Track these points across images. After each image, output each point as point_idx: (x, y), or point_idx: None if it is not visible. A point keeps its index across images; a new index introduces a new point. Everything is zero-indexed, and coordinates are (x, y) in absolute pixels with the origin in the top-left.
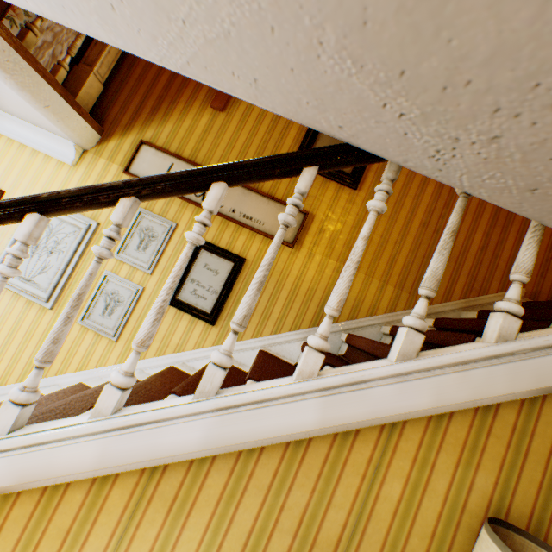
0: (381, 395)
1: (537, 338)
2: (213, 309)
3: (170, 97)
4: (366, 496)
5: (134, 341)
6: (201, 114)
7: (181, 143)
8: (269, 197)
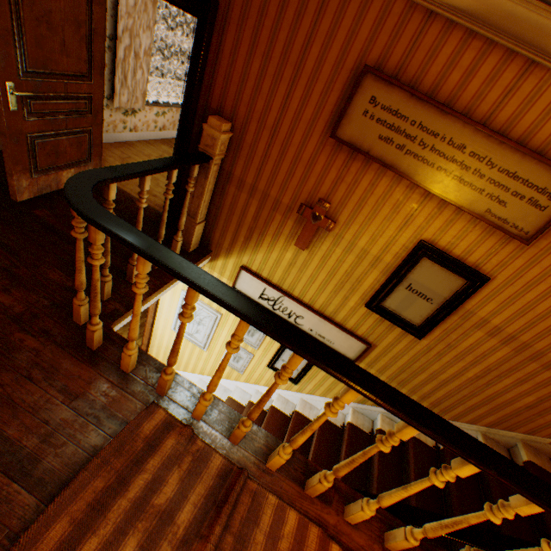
0: None
1: None
2: (295, 377)
3: (258, 229)
4: None
5: None
6: (286, 248)
7: (270, 271)
8: (339, 329)
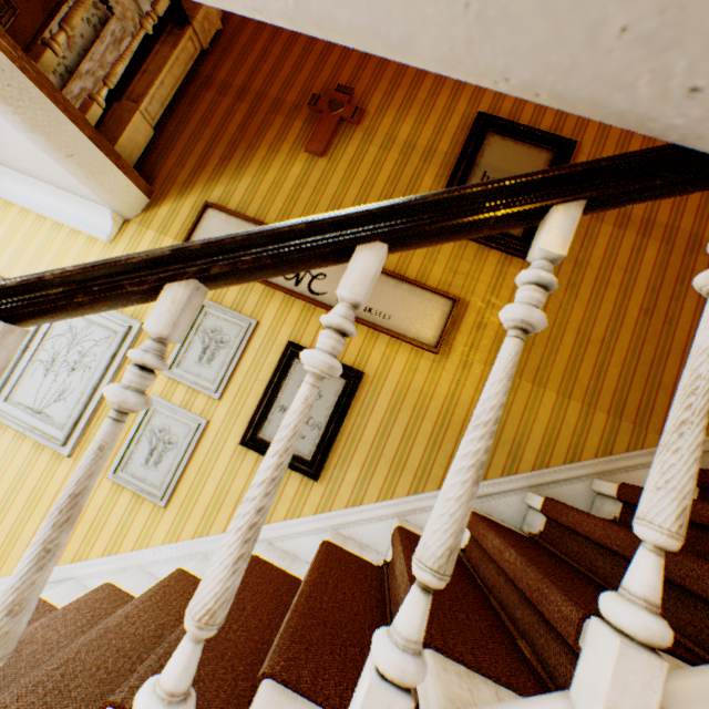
0: None
1: None
2: (315, 453)
3: (247, 141)
4: None
5: (189, 611)
6: (291, 161)
7: (263, 204)
8: (397, 277)
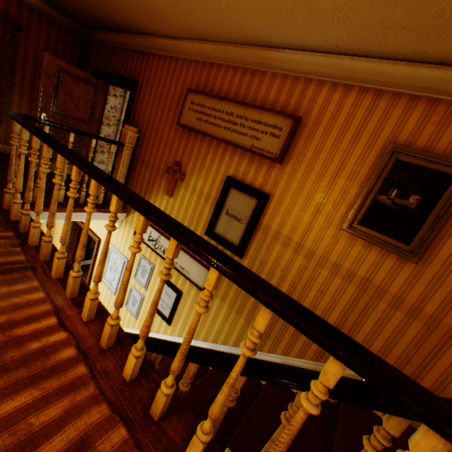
0: None
1: None
2: (169, 316)
3: (150, 188)
4: None
5: None
6: (162, 199)
7: None
8: (192, 257)
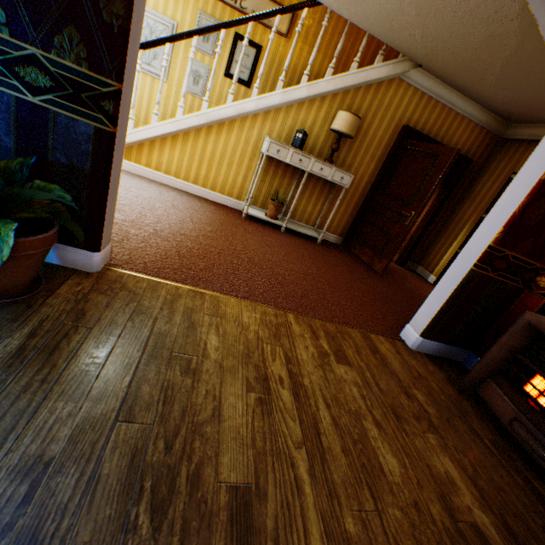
0: (321, 88)
1: (361, 69)
2: (248, 79)
3: None
4: (317, 116)
5: (259, 75)
6: None
7: None
8: (273, 2)
